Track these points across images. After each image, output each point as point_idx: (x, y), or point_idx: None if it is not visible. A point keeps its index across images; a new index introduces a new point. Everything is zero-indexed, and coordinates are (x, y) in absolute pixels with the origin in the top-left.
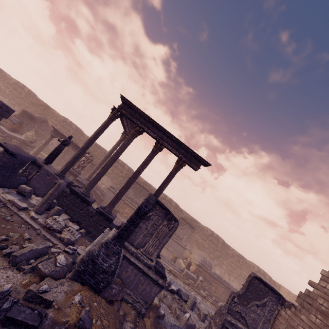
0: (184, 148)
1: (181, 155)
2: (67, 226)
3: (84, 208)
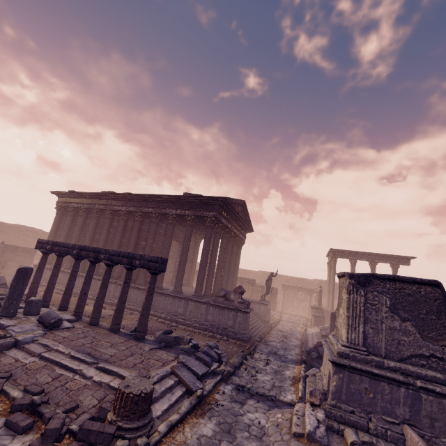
0: (390, 256)
1: (391, 262)
2: None
3: None
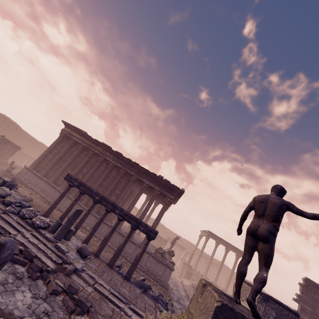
0: (238, 249)
1: (237, 253)
2: None
3: None
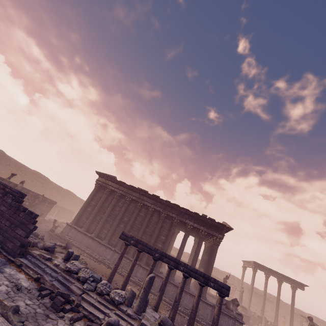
0: (292, 280)
1: (292, 284)
2: None
3: (267, 325)
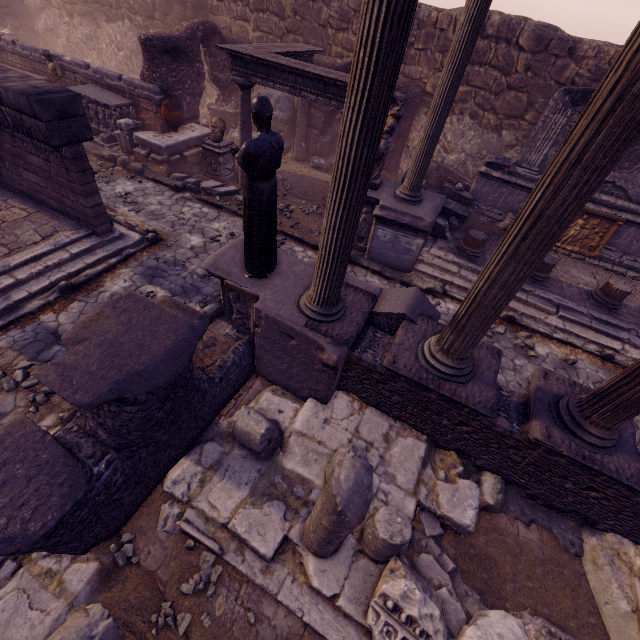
0: None
1: None
2: (435, 515)
3: (470, 422)
